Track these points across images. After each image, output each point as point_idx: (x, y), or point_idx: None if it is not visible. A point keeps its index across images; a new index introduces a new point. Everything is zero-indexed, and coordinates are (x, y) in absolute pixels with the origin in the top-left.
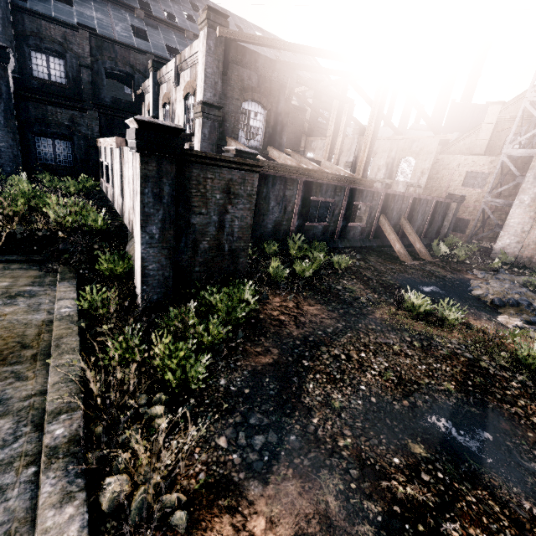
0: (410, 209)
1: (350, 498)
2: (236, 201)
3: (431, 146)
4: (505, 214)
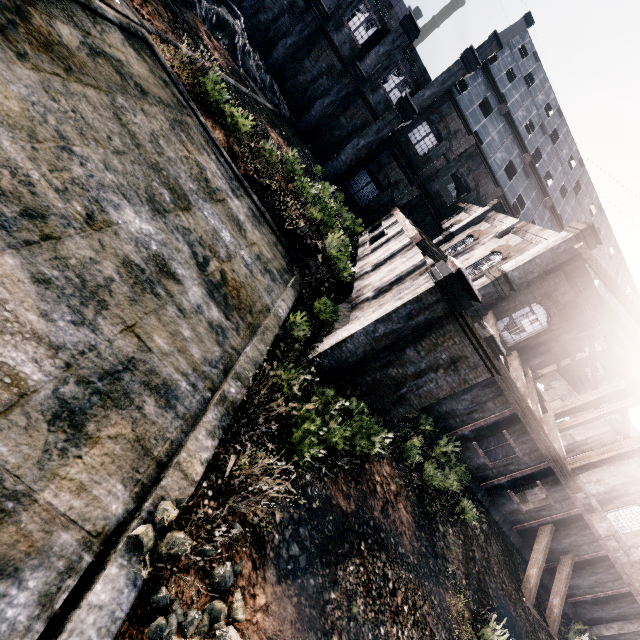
0: (589, 560)
1: None
2: (451, 373)
3: None
4: None
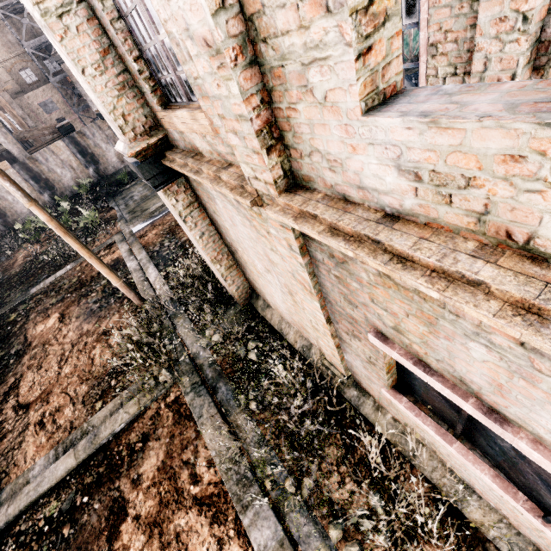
0: None
1: None
2: None
3: (6, 98)
4: (85, 115)
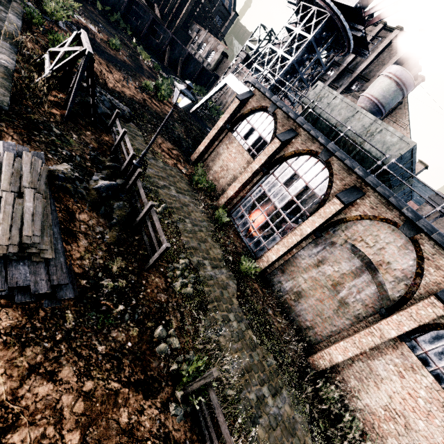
0: (187, 58)
1: None
2: None
3: (222, 49)
4: None
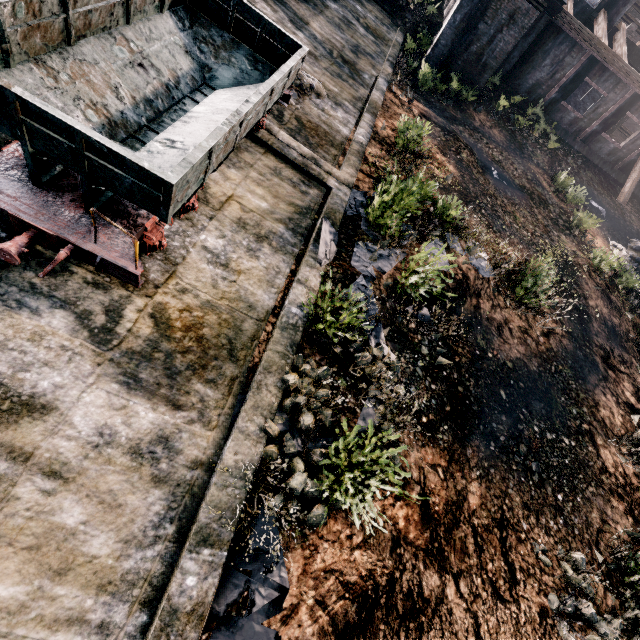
0: None
1: (445, 124)
2: (512, 27)
3: None
4: None
